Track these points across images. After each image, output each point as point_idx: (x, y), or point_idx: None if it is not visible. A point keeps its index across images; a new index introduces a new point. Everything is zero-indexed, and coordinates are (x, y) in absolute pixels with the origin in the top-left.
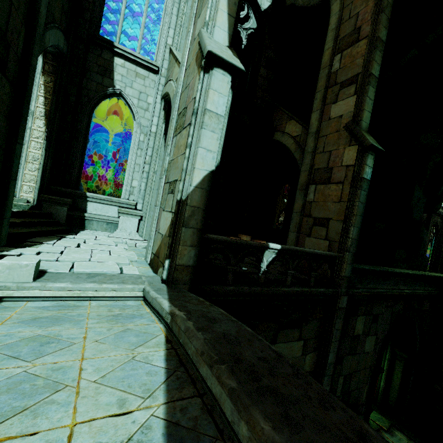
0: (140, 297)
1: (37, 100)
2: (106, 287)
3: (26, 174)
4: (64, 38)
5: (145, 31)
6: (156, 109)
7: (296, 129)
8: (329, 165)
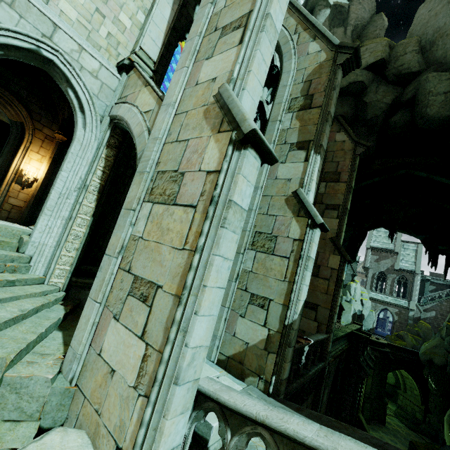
0: None
1: (95, 173)
2: None
3: (63, 256)
4: None
5: None
6: None
7: None
8: (317, 263)
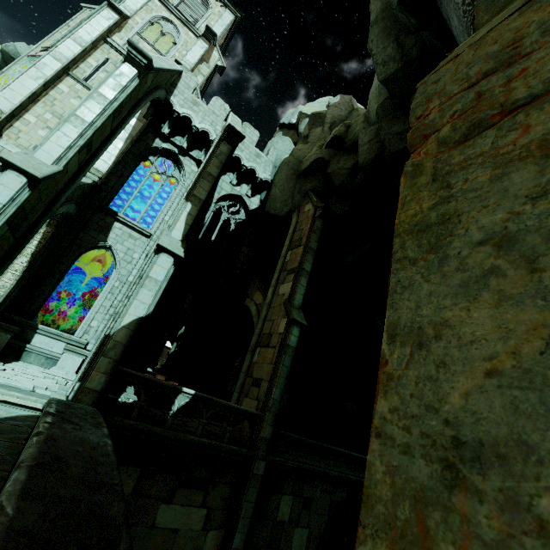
0: (39, 411)
1: (32, 242)
2: (13, 394)
3: None
4: (76, 207)
5: (159, 201)
6: (138, 263)
7: (259, 298)
8: (271, 331)
